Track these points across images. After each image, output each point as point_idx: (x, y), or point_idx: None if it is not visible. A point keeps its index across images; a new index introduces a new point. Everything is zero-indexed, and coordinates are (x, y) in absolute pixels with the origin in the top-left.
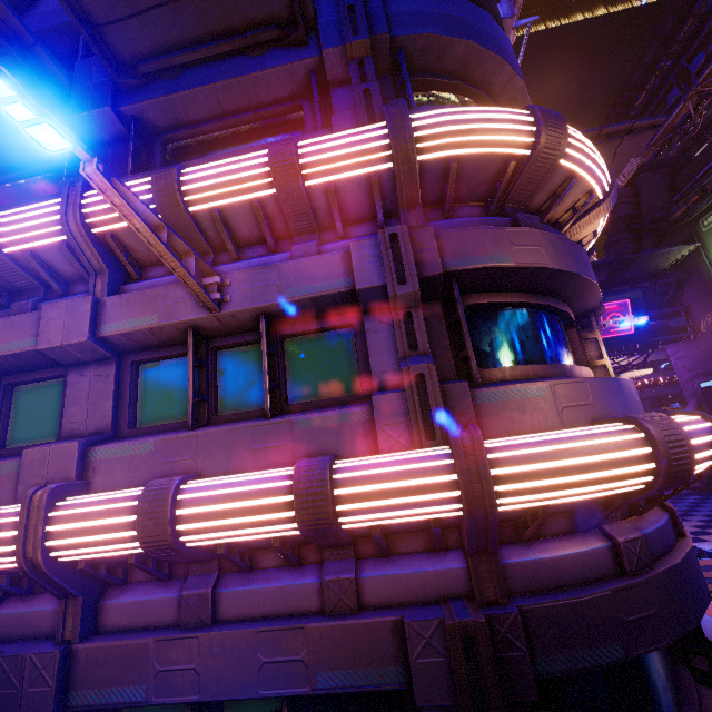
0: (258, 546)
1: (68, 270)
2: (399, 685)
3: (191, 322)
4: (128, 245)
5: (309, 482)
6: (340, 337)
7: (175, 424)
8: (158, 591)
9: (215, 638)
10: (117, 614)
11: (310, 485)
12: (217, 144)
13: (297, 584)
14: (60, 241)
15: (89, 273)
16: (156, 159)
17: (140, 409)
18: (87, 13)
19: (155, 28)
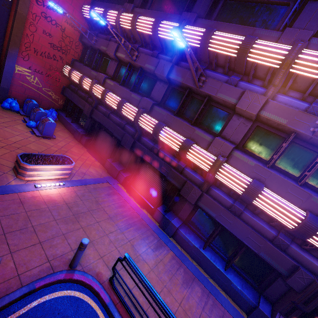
0: (263, 212)
1: (259, 74)
2: (283, 274)
3: (299, 132)
4: (296, 80)
5: (312, 224)
6: None
7: (258, 157)
8: (226, 197)
9: (239, 222)
10: (213, 193)
11: (311, 225)
12: None
13: (268, 229)
14: (271, 66)
15: (270, 84)
16: None
17: (247, 142)
18: None
19: None
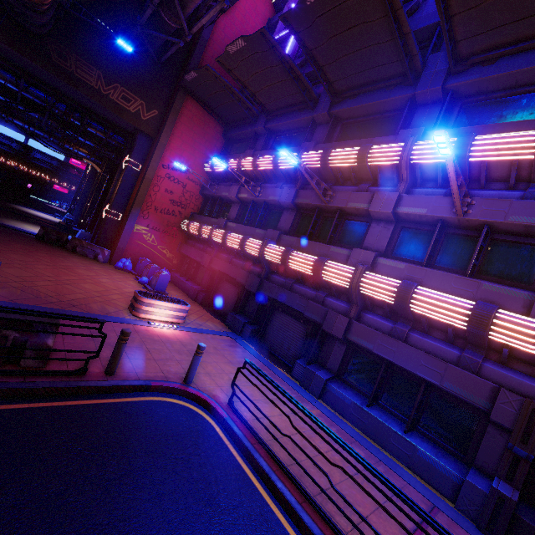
0: (435, 326)
1: (387, 175)
2: (484, 408)
3: (443, 217)
4: (423, 170)
5: (482, 310)
6: (533, 251)
7: (412, 261)
8: (384, 320)
9: (405, 346)
10: (366, 319)
11: (482, 312)
12: (499, 107)
13: (448, 349)
14: (393, 164)
15: (399, 180)
16: (453, 116)
17: (396, 248)
18: (454, 36)
19: (493, 37)
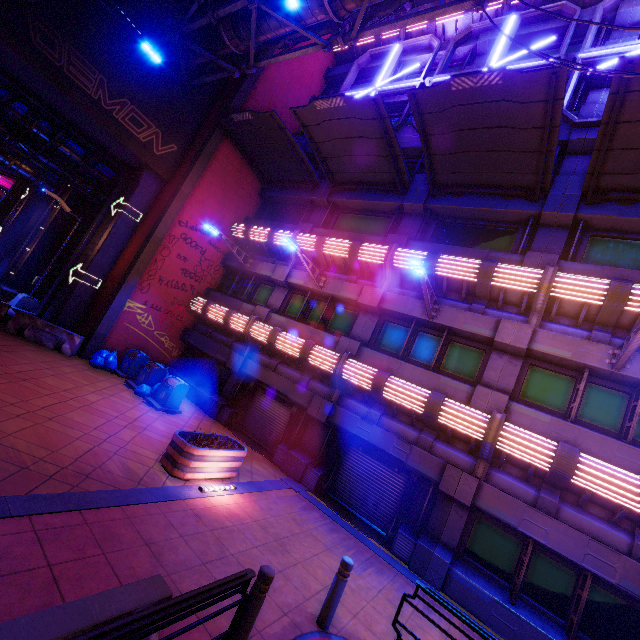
0: (593, 500)
1: (510, 299)
2: None
3: (592, 366)
4: (561, 304)
5: None
6: None
7: (549, 409)
8: (521, 484)
9: (562, 525)
10: (497, 480)
11: None
12: (633, 249)
13: (614, 533)
14: (525, 290)
15: (531, 310)
16: (582, 247)
17: (523, 389)
18: (600, 168)
19: (639, 180)
